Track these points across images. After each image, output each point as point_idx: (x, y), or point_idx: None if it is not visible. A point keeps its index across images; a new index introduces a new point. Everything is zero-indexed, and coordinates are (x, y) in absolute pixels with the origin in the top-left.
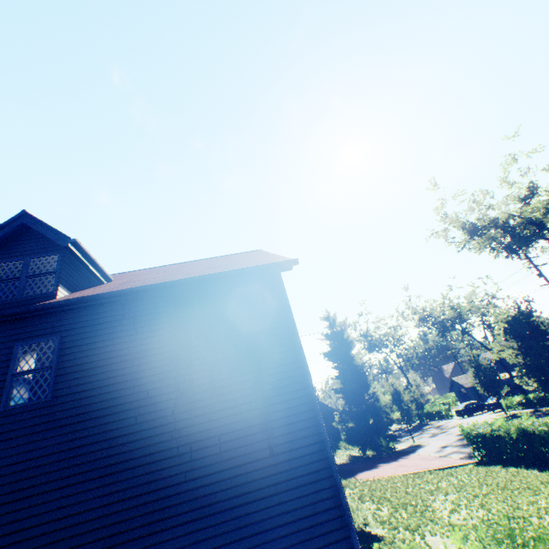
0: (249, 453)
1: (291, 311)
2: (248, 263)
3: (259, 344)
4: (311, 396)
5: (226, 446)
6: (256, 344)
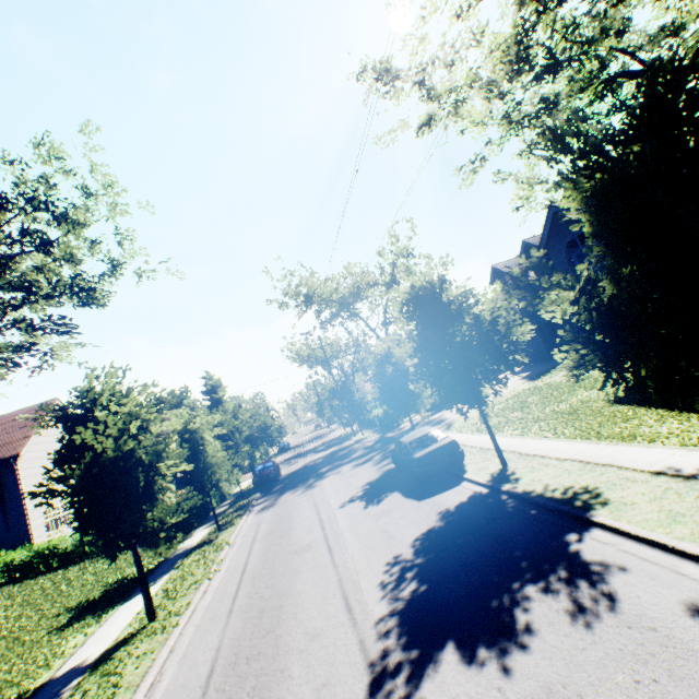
0: (1, 533)
1: (21, 477)
2: (7, 449)
3: (6, 494)
4: (25, 511)
5: None
6: (4, 494)
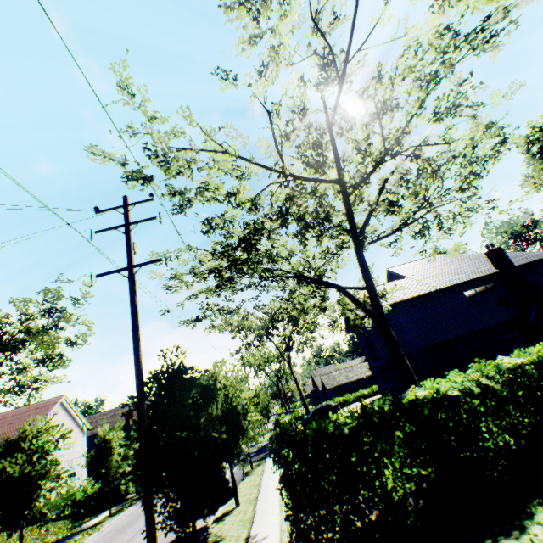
0: None
1: None
2: None
3: None
4: None
5: None
6: None
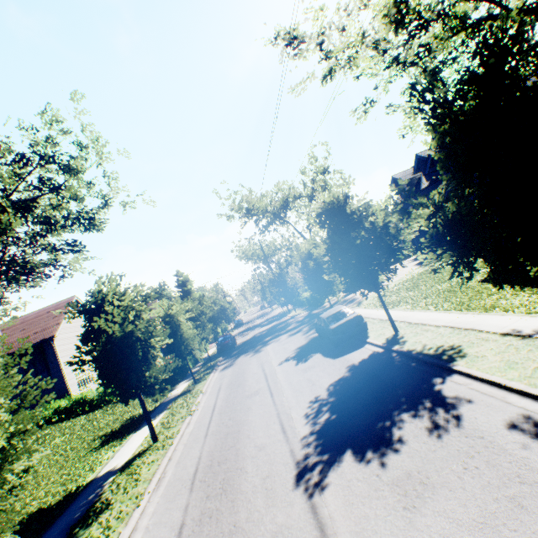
0: (49, 389)
1: (57, 351)
2: (46, 333)
3: (49, 363)
4: (63, 374)
5: (43, 389)
6: (48, 363)
